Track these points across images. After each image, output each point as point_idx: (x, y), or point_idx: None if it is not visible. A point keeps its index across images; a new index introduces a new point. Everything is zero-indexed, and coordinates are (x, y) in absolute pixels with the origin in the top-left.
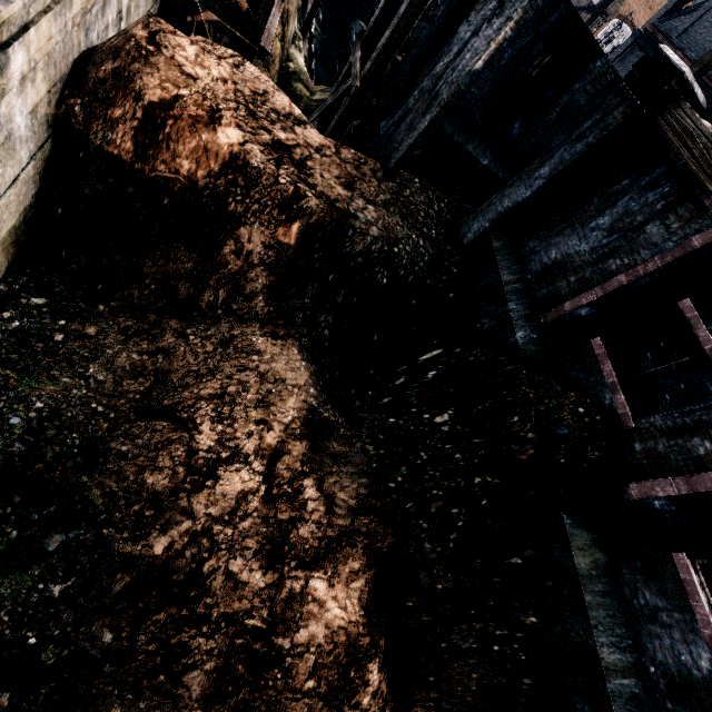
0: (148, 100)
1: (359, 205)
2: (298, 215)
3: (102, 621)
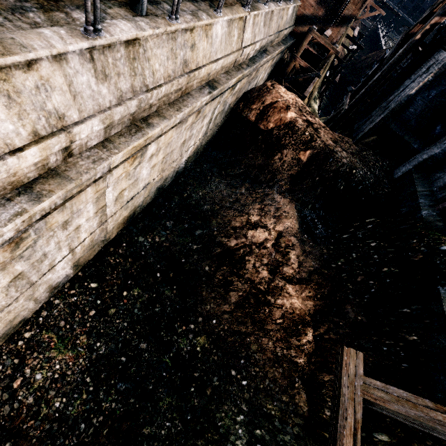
0: (267, 101)
1: (339, 150)
2: (310, 147)
3: (206, 261)
